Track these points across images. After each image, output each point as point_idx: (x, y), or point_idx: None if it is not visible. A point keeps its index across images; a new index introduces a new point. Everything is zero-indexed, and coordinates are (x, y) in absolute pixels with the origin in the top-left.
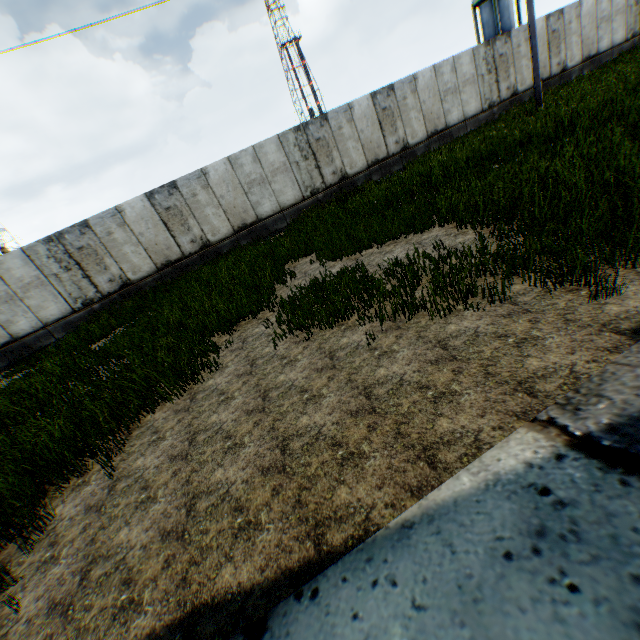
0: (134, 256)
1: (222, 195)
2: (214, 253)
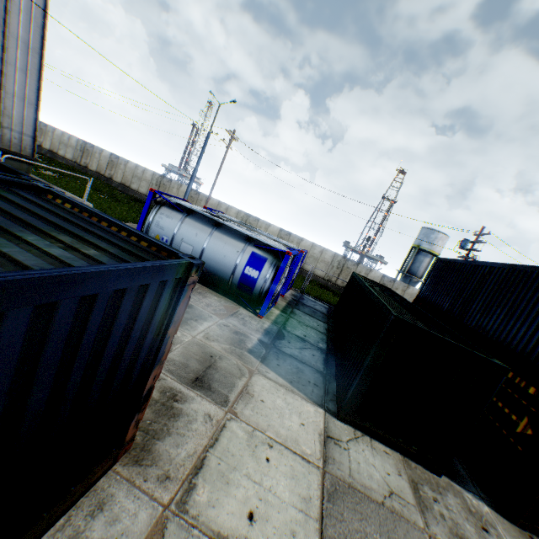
0: (95, 163)
1: (127, 171)
2: (111, 183)
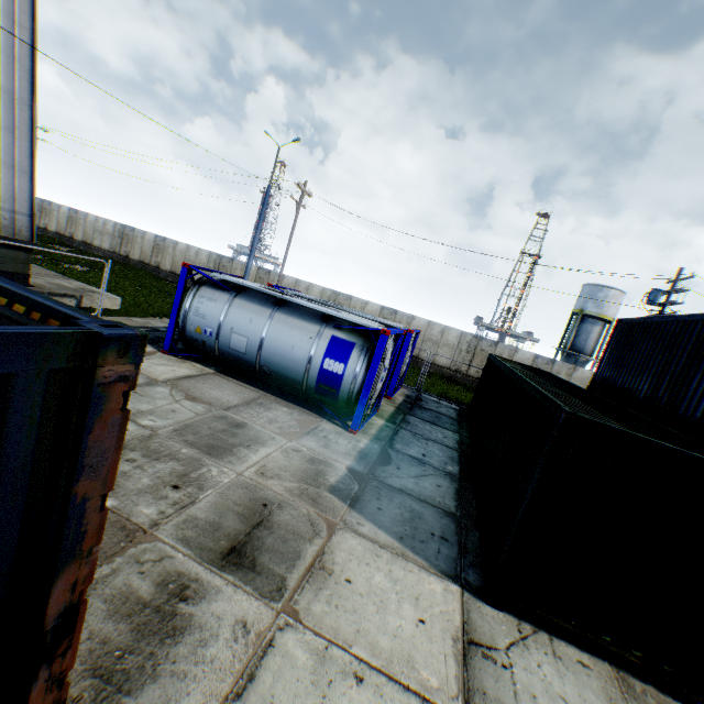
0: (138, 250)
1: (177, 255)
2: (159, 272)
